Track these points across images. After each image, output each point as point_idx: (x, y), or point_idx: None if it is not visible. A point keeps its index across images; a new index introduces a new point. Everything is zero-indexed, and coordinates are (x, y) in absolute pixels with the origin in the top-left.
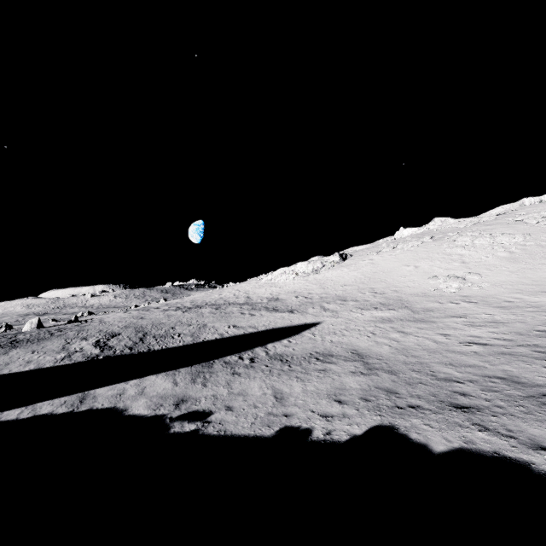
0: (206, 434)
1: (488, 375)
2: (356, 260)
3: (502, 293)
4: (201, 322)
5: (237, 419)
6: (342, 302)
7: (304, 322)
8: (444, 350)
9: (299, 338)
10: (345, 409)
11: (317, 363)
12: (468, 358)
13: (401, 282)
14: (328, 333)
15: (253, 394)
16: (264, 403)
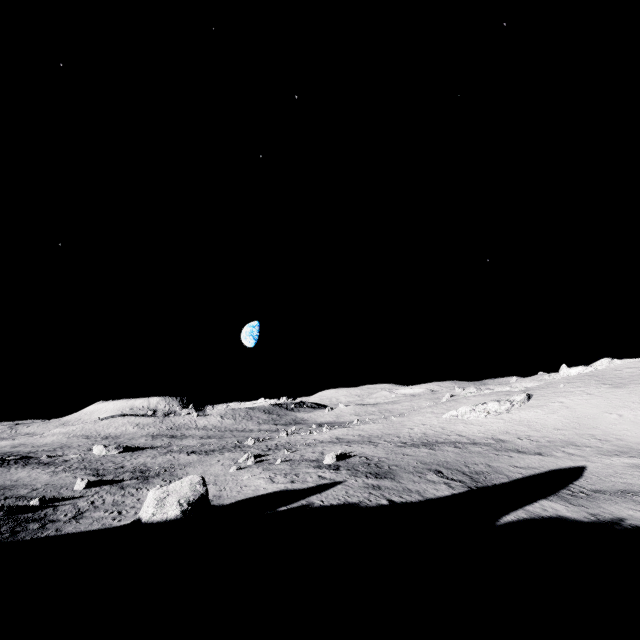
0: None
1: None
2: (543, 401)
3: None
4: (480, 462)
5: None
6: (576, 447)
7: (571, 465)
8: None
9: (589, 478)
10: None
11: (637, 497)
12: None
13: (616, 430)
14: (606, 475)
15: (628, 512)
16: None
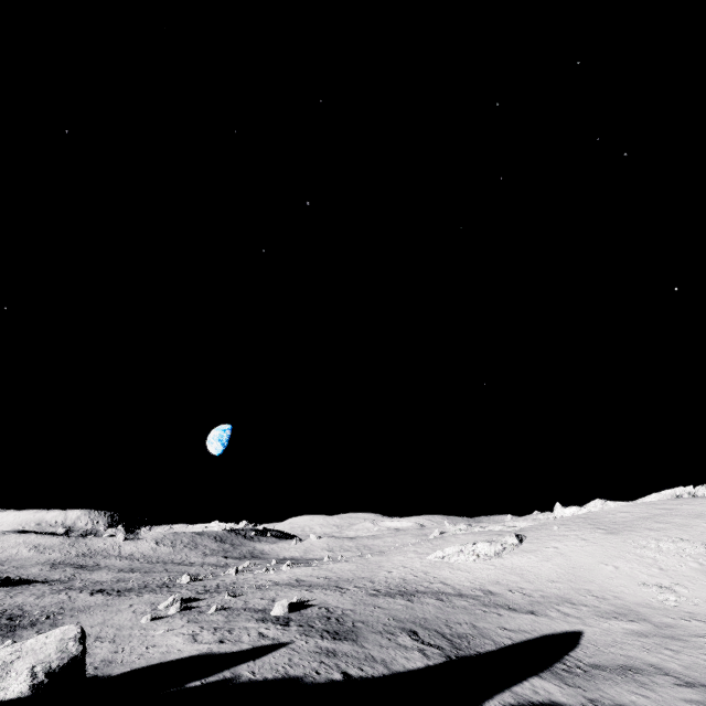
0: None
1: None
2: (537, 545)
3: None
4: (464, 621)
5: None
6: (572, 605)
7: (566, 629)
8: None
9: (586, 648)
10: None
11: (639, 675)
12: None
13: (613, 586)
14: (605, 644)
15: (630, 697)
16: (648, 703)
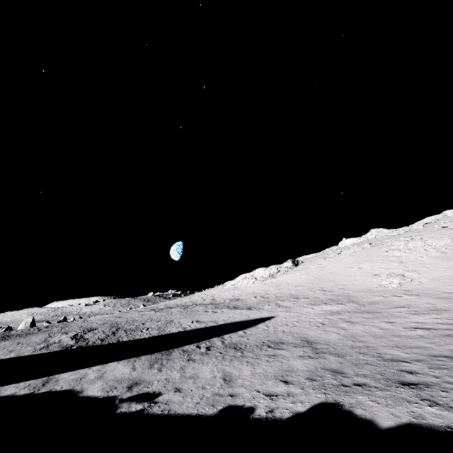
0: (150, 413)
1: (435, 355)
2: (306, 265)
3: (440, 286)
4: (169, 319)
5: (183, 399)
6: (295, 299)
7: (260, 317)
8: (390, 335)
9: (253, 329)
10: (291, 388)
11: (268, 350)
12: (414, 341)
13: (347, 281)
14: (280, 324)
15: (204, 377)
16: (212, 384)
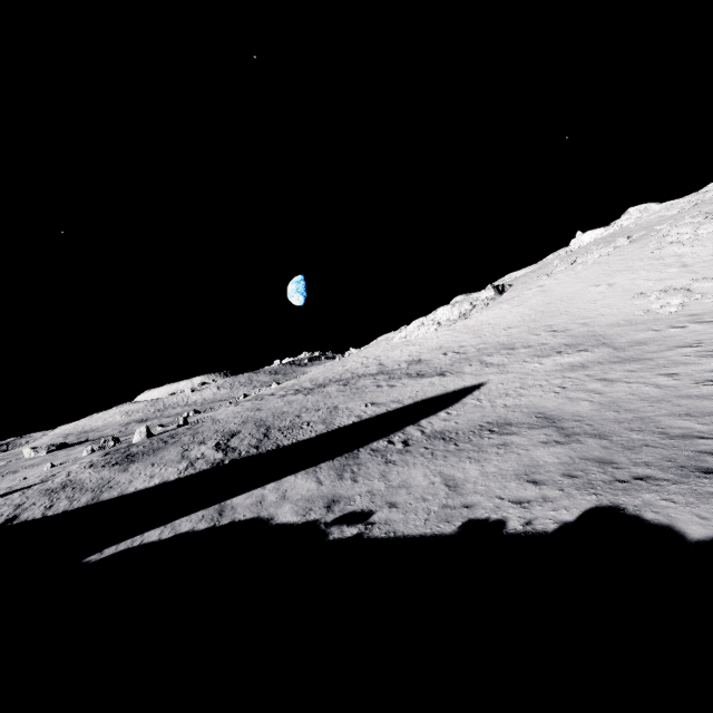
0: (373, 538)
1: None
2: (518, 291)
3: None
4: (331, 405)
5: (406, 516)
6: (509, 351)
7: (463, 386)
8: (674, 396)
9: (459, 407)
10: (545, 490)
11: (492, 437)
12: None
13: (590, 311)
14: (497, 395)
15: (418, 485)
16: (434, 494)
